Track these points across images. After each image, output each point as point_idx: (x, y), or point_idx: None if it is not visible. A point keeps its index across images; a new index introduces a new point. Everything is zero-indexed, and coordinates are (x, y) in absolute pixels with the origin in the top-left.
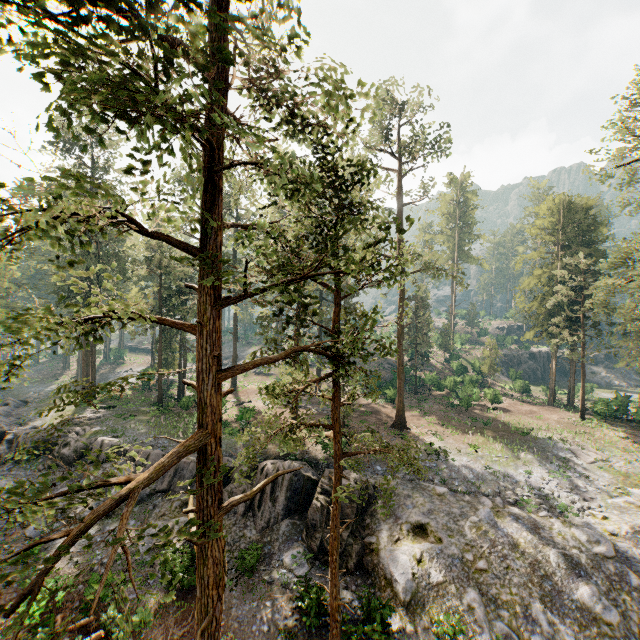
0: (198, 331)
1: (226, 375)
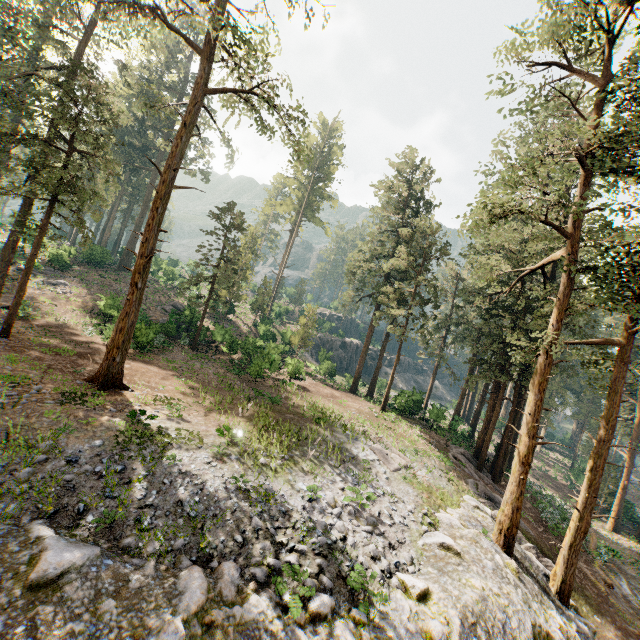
0: None
1: None
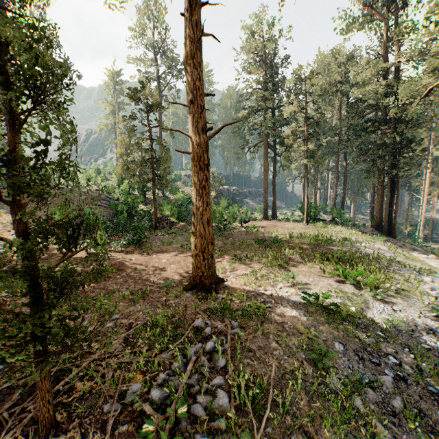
0: None
1: None
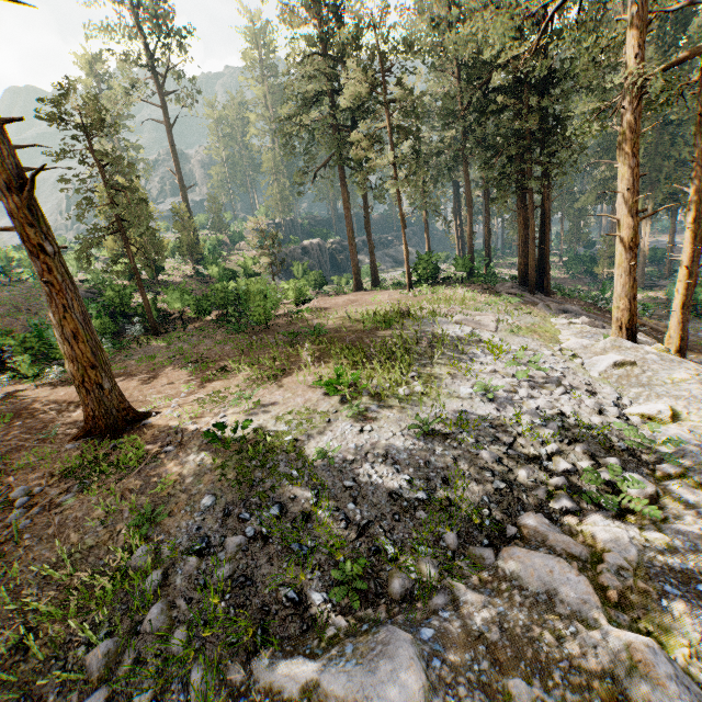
0: None
1: None
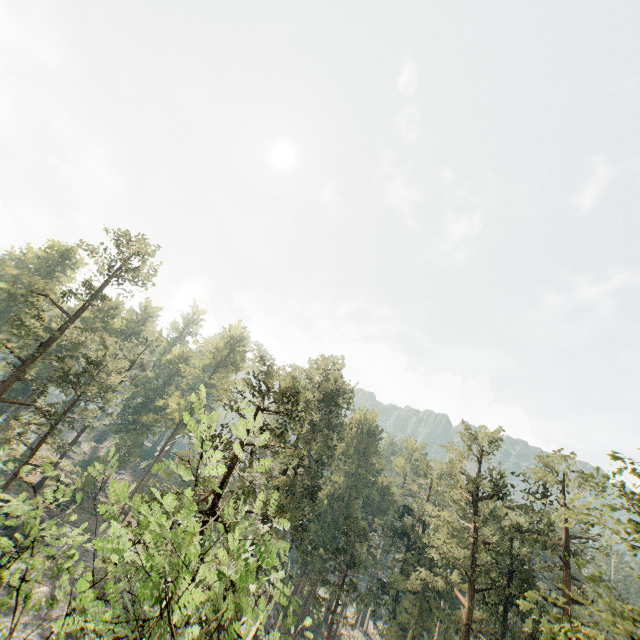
0: (4, 383)
1: (1, 400)
